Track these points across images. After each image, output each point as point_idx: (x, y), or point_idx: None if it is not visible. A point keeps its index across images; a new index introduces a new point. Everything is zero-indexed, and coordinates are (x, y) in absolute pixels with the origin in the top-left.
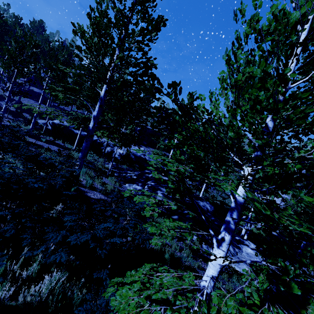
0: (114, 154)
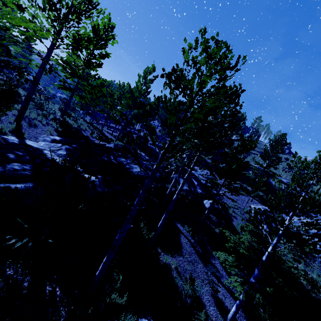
0: None
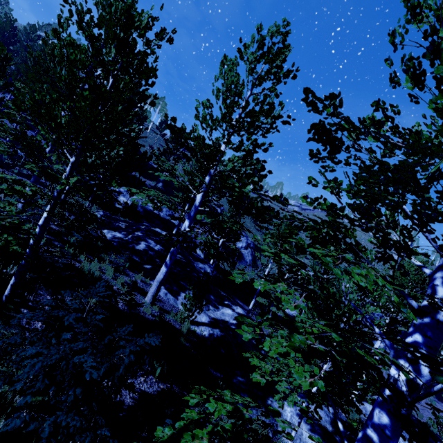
0: (116, 204)
